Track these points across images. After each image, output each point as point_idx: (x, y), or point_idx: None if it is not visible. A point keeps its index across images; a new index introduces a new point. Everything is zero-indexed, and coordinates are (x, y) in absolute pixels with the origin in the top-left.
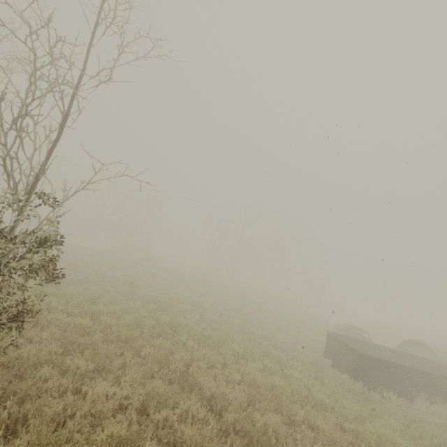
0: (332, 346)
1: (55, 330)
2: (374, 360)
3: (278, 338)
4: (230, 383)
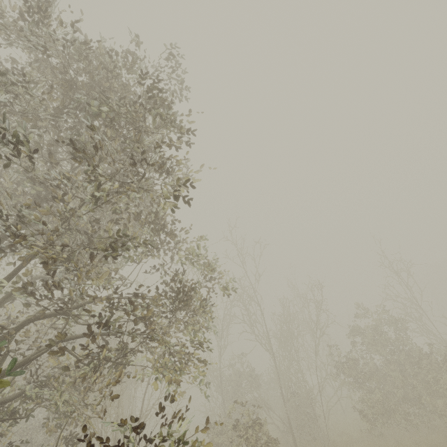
0: None
1: None
2: None
3: None
4: None
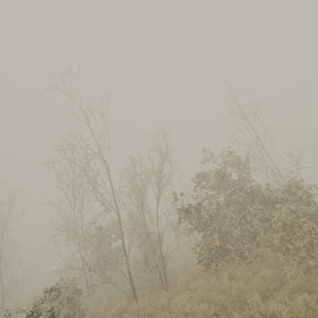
0: None
1: None
2: None
3: None
4: None
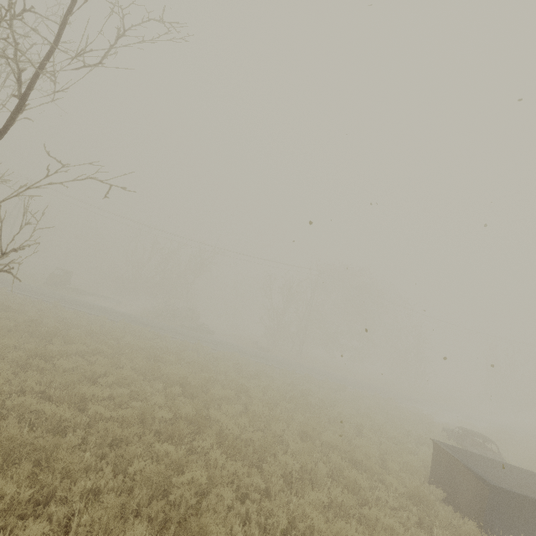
0: (442, 465)
1: (12, 422)
2: (519, 500)
3: (357, 446)
4: (267, 534)
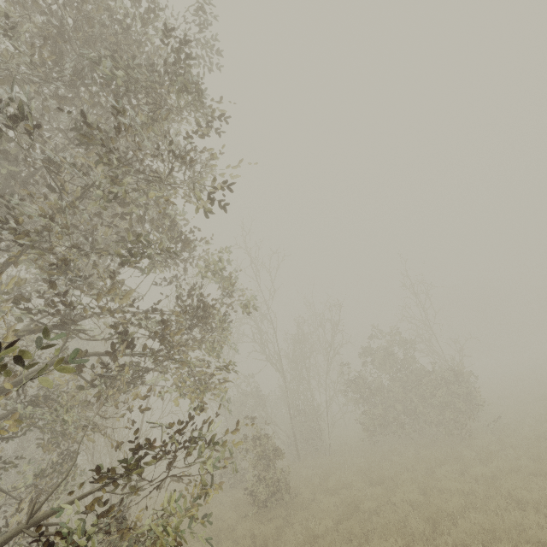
0: None
1: None
2: None
3: None
4: None
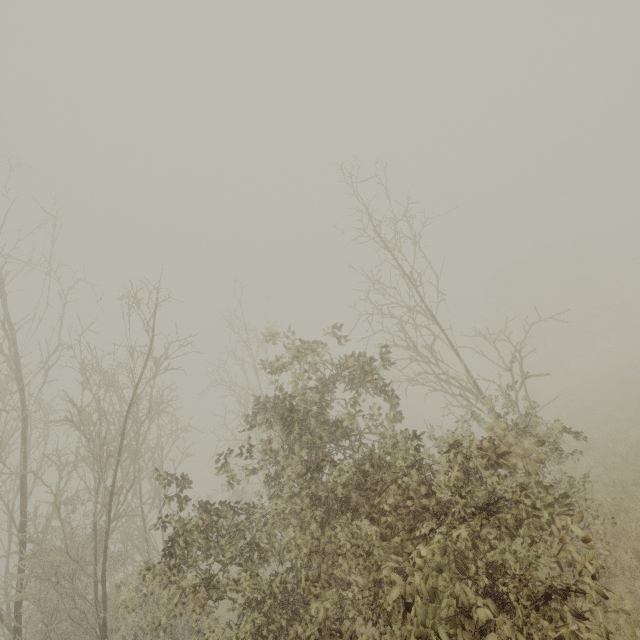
0: None
1: None
2: None
3: None
4: None
